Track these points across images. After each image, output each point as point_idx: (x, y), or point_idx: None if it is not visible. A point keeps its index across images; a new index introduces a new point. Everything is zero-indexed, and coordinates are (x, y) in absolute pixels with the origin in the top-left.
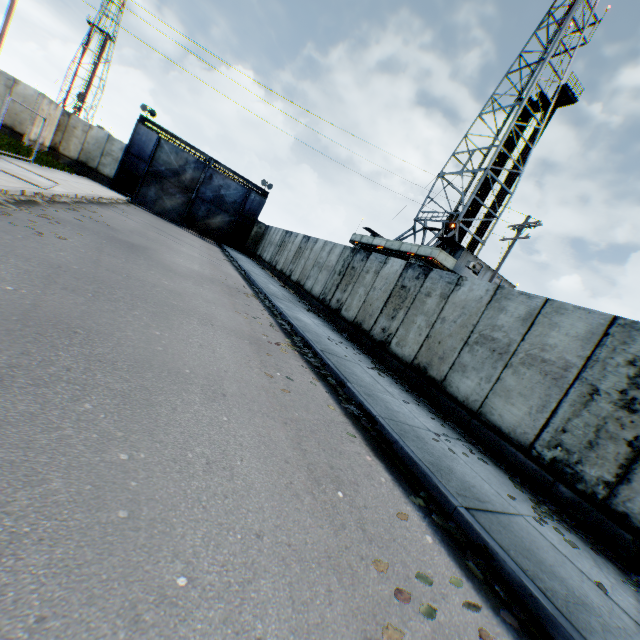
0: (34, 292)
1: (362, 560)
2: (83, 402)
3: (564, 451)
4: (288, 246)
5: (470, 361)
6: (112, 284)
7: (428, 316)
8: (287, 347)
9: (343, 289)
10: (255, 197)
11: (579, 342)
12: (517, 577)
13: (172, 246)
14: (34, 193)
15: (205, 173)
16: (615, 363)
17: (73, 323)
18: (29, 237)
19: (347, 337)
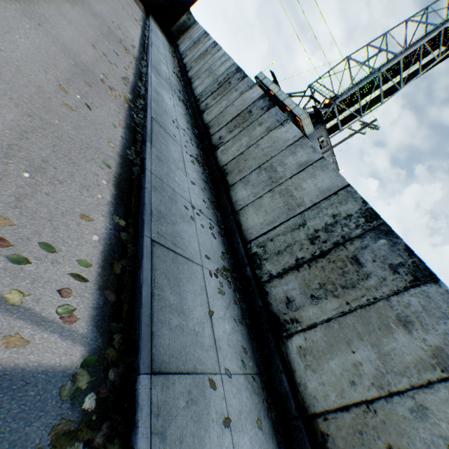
0: None
1: None
2: None
3: (264, 251)
4: (200, 46)
5: (254, 179)
6: None
7: (251, 139)
8: (121, 97)
9: (214, 97)
10: None
11: (318, 192)
12: (142, 282)
13: None
14: None
15: None
16: (326, 213)
17: None
18: None
19: (196, 133)
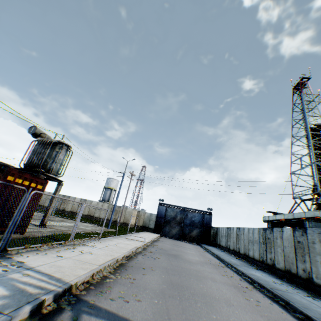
0: (168, 276)
1: None
2: (197, 303)
3: None
4: (231, 235)
5: None
6: (180, 271)
7: (320, 255)
8: (251, 288)
9: (269, 251)
10: (207, 216)
11: None
12: None
13: (184, 251)
14: (143, 244)
15: (184, 214)
16: None
17: (181, 284)
18: (154, 260)
19: (286, 280)
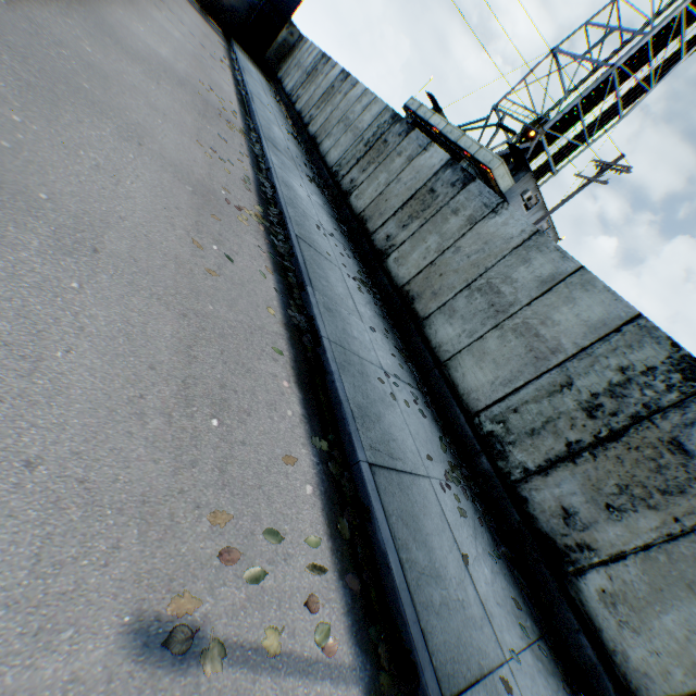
0: None
1: (196, 510)
2: None
3: (505, 429)
4: (319, 79)
5: (463, 308)
6: None
7: (443, 239)
8: (252, 216)
9: (363, 167)
10: None
11: (585, 329)
12: (383, 546)
13: (138, 2)
14: None
15: None
16: (607, 364)
17: None
18: None
19: (345, 231)
